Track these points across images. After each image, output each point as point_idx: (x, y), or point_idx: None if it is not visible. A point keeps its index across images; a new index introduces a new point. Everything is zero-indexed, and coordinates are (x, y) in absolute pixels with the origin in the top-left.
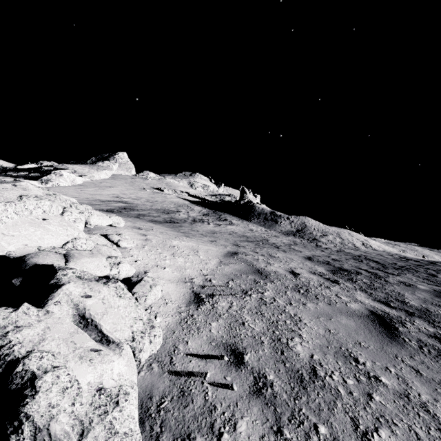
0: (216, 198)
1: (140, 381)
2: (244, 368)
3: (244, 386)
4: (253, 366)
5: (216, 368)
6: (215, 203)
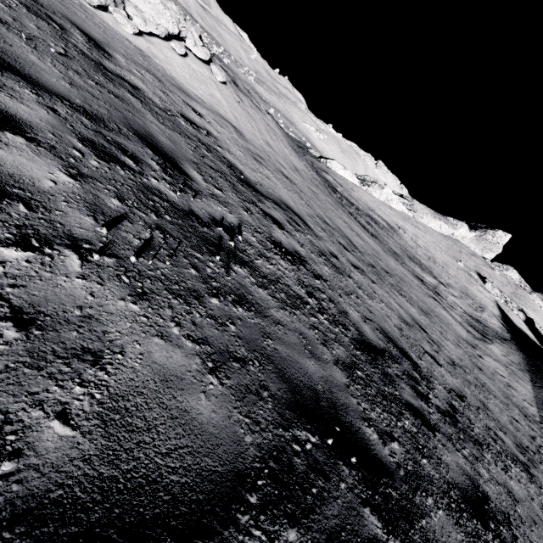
0: None
1: None
2: (71, 1)
3: None
4: (71, 2)
5: (74, 1)
6: None
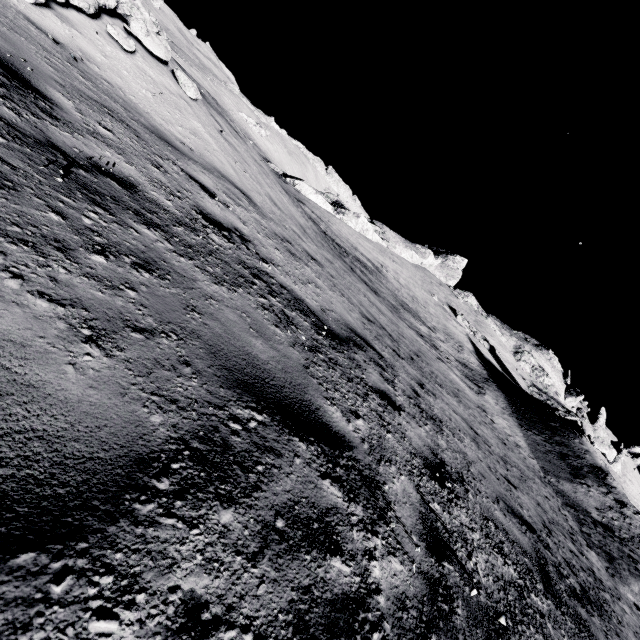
0: (538, 393)
1: None
2: None
3: None
4: None
5: None
6: (517, 387)
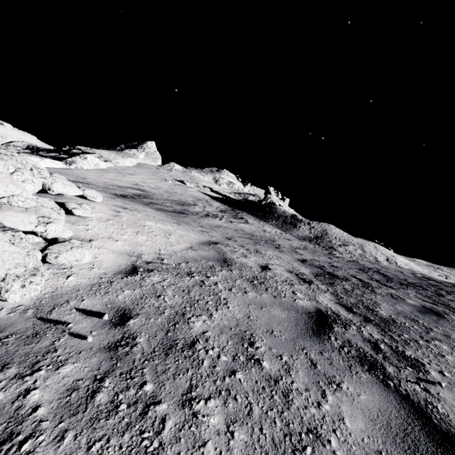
0: (240, 196)
1: (3, 319)
2: (120, 328)
3: (104, 341)
4: (132, 328)
5: (91, 323)
6: (236, 201)
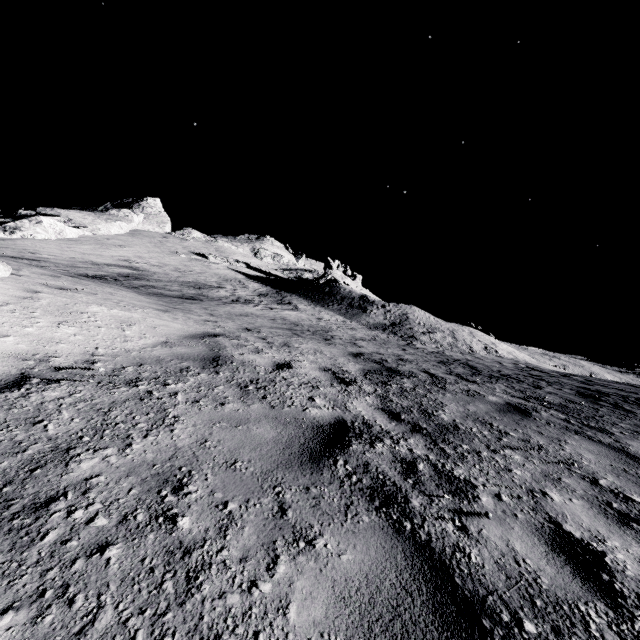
0: (290, 273)
1: None
2: None
3: None
4: None
5: None
6: (285, 281)
